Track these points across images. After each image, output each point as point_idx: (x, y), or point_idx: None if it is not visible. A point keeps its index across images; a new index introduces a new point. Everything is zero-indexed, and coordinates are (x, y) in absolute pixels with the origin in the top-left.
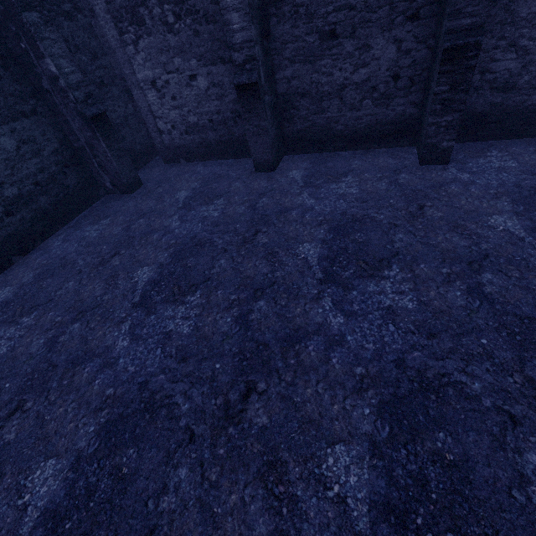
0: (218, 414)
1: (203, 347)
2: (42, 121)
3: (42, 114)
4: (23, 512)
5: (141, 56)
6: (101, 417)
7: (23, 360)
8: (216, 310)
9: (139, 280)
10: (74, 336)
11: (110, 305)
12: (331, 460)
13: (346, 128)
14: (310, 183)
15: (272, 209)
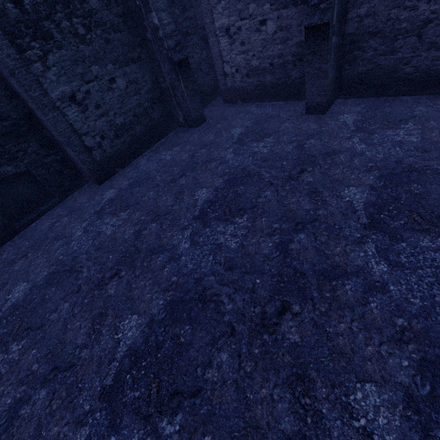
0: (255, 320)
1: (247, 262)
2: (143, 66)
3: (144, 60)
4: (118, 344)
5: (222, 5)
6: (168, 296)
7: (120, 242)
8: (259, 234)
9: (199, 199)
10: (152, 232)
11: (177, 214)
12: (359, 394)
13: (416, 70)
14: (362, 128)
15: (319, 151)
